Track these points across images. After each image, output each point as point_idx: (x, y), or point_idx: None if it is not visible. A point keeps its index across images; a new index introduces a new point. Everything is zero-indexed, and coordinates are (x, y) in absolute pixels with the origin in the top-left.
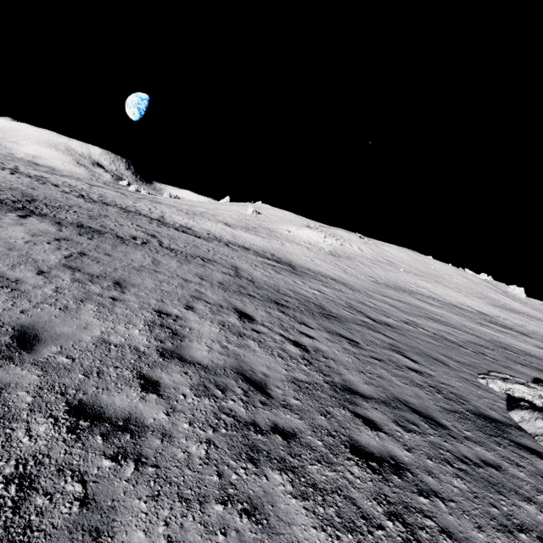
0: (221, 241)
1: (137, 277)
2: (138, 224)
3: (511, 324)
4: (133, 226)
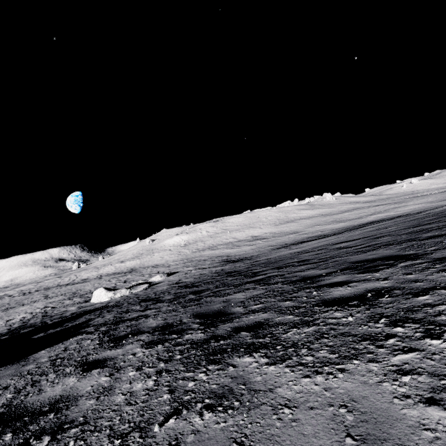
0: (100, 277)
1: (14, 314)
2: (45, 293)
3: (266, 235)
4: (39, 296)
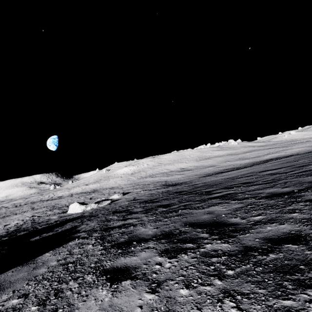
0: (71, 195)
1: (10, 220)
2: (32, 206)
3: (191, 167)
4: (28, 208)
